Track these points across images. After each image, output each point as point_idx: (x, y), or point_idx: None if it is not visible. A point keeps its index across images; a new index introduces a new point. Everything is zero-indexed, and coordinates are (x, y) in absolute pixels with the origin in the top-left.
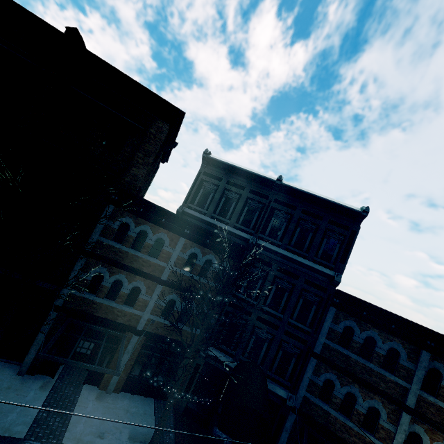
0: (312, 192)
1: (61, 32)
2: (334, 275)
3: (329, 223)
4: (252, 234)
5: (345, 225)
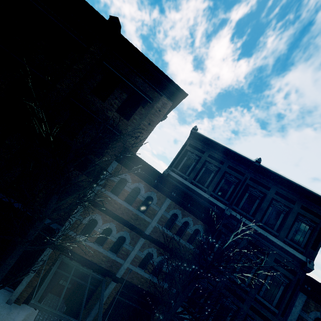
0: (287, 177)
1: (105, 19)
2: (305, 261)
3: (301, 208)
4: (226, 205)
5: (317, 213)
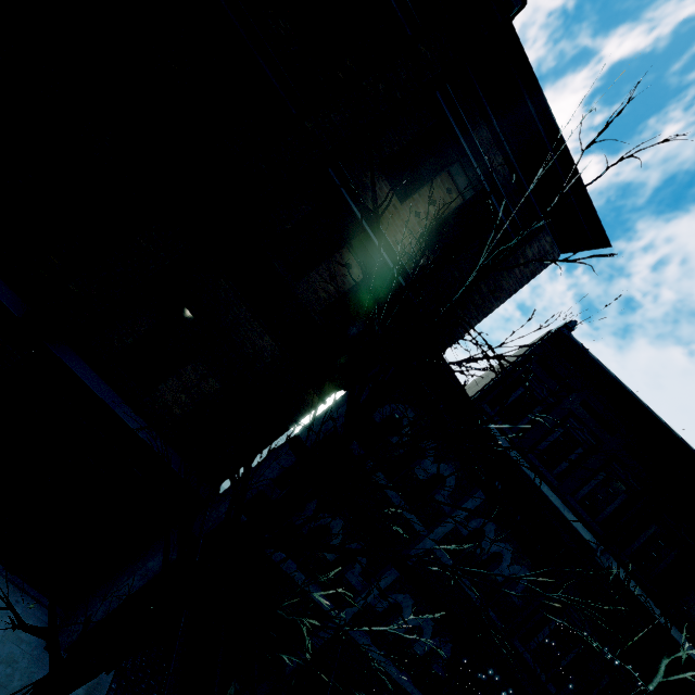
0: None
1: None
2: None
3: None
4: (594, 535)
5: None
